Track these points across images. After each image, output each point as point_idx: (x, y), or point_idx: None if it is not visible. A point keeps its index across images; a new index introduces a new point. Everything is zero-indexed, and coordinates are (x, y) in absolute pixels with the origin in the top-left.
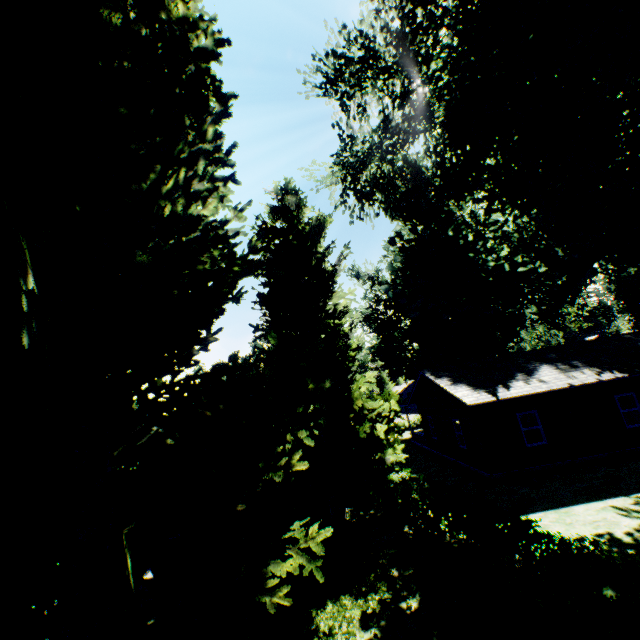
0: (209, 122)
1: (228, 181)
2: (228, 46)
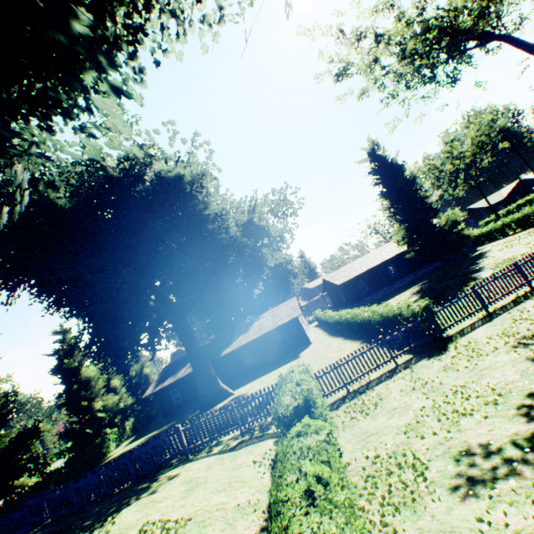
0: None
1: None
2: None
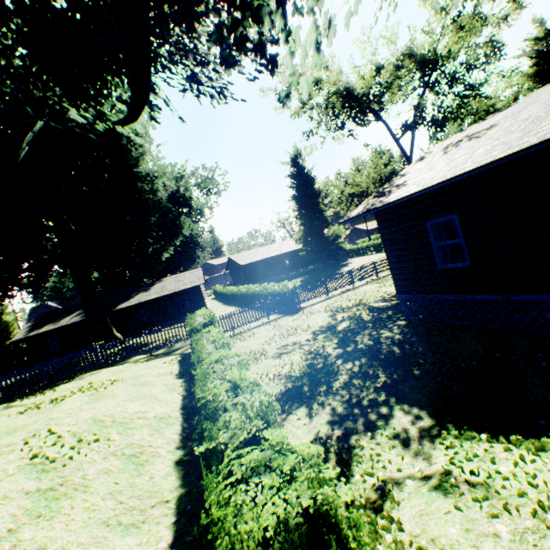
0: None
1: None
2: None
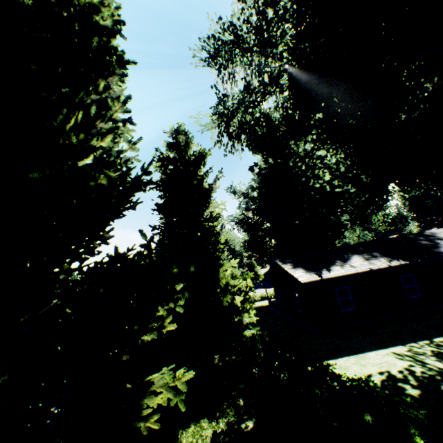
0: (111, 80)
1: (126, 122)
2: (123, 25)
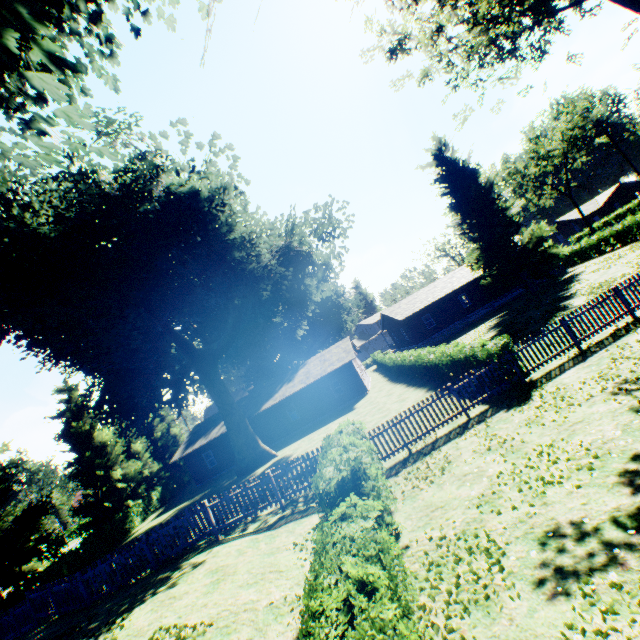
0: None
1: None
2: None
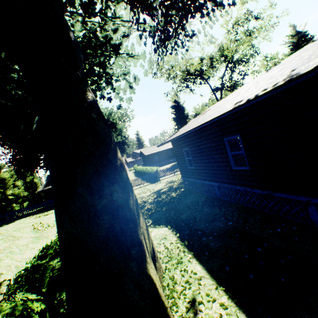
0: None
1: None
2: None
